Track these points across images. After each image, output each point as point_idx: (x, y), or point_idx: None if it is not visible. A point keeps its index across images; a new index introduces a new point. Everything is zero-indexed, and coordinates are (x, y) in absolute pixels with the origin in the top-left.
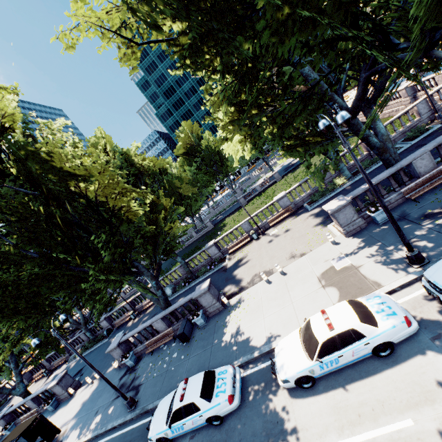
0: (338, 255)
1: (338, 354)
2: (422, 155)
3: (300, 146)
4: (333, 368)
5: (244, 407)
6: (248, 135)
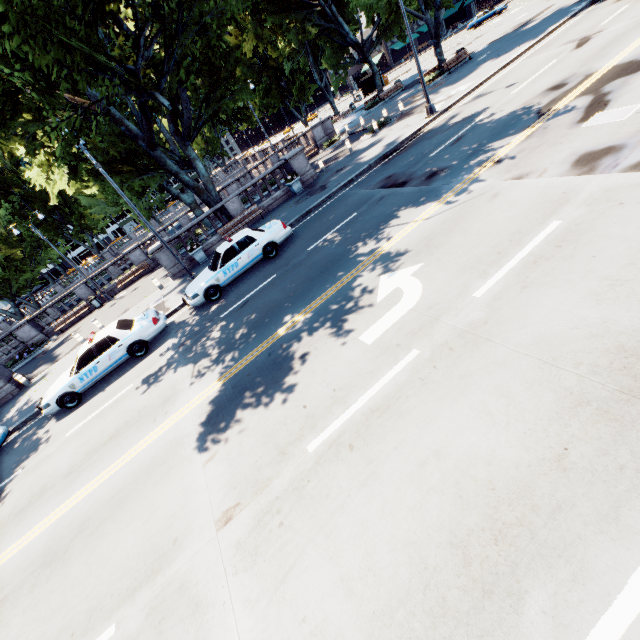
0: (159, 297)
1: (96, 362)
2: (232, 198)
3: (115, 177)
4: (94, 377)
5: (4, 458)
6: (53, 155)
